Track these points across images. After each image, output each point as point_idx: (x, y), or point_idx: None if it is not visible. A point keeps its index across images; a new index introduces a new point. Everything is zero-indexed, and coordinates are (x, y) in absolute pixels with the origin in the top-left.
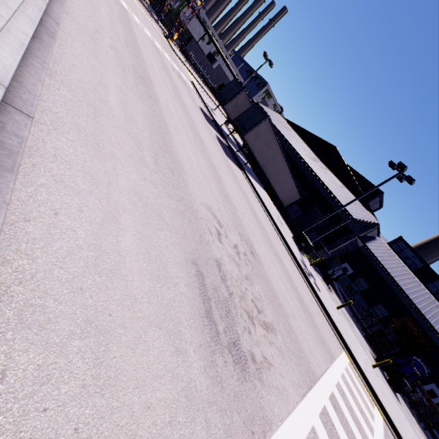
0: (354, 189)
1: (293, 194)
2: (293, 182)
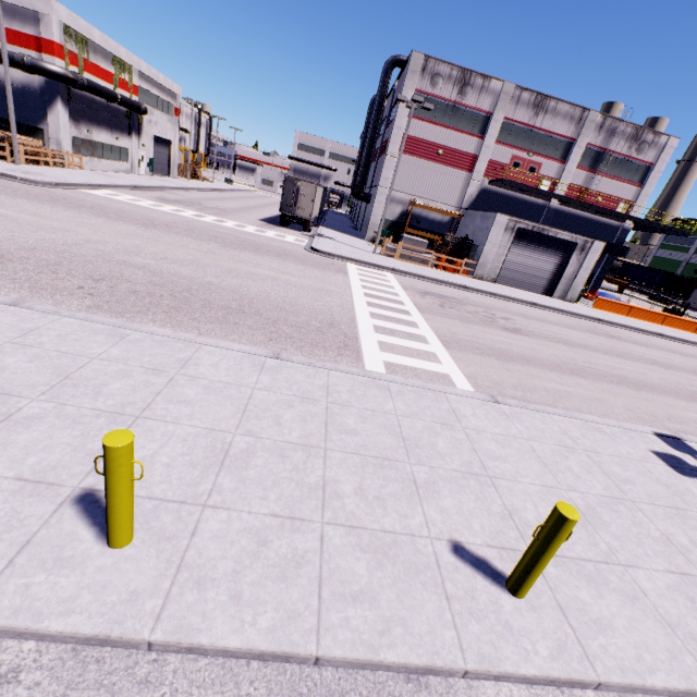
0: None
1: None
2: None
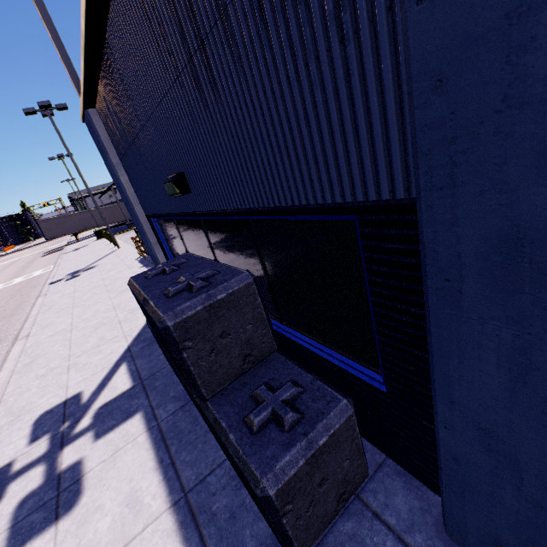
0: None
1: None
2: (123, 204)
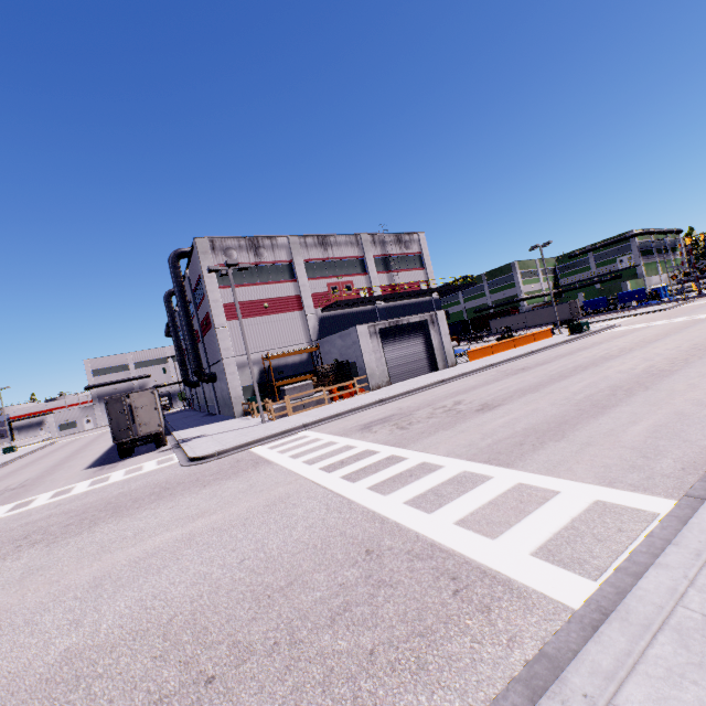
0: None
1: None
2: None
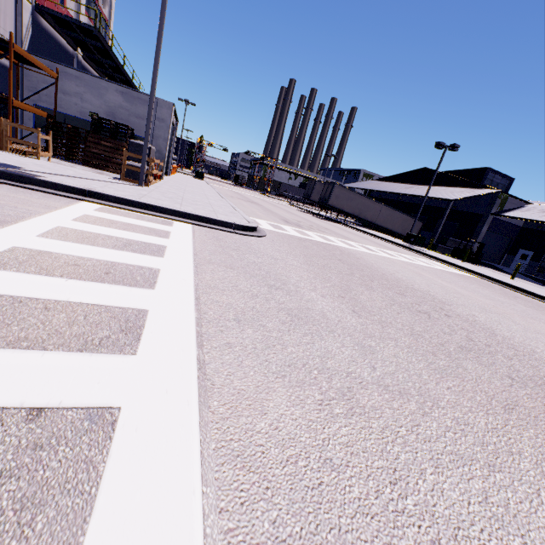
0: (461, 183)
1: (411, 223)
2: (400, 214)
